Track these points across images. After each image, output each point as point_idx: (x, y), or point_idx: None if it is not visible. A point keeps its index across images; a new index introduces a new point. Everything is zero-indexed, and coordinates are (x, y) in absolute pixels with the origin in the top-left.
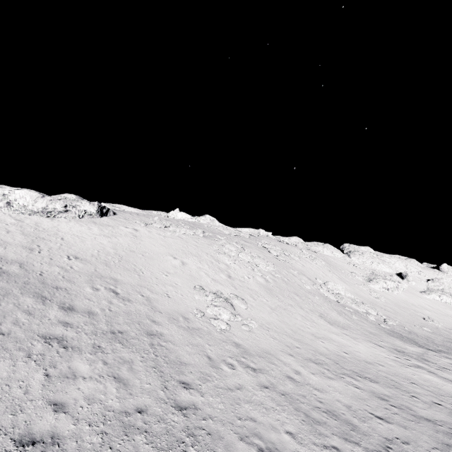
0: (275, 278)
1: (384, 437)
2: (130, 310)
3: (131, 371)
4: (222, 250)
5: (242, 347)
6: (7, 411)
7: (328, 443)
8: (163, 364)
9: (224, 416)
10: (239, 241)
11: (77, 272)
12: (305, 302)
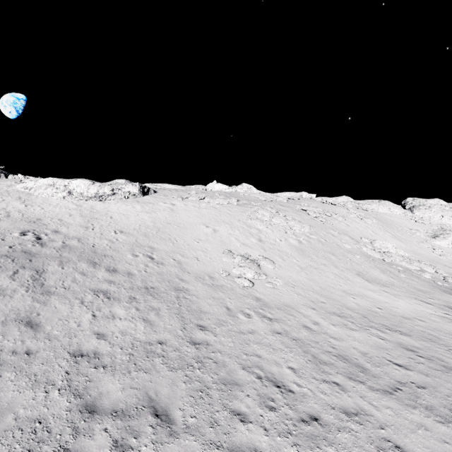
0: (310, 239)
1: (397, 380)
2: (162, 271)
3: (157, 316)
4: (255, 216)
5: (262, 301)
6: (66, 336)
7: (330, 379)
8: (185, 312)
9: (232, 351)
10: (275, 206)
11: (121, 243)
12: (341, 261)
